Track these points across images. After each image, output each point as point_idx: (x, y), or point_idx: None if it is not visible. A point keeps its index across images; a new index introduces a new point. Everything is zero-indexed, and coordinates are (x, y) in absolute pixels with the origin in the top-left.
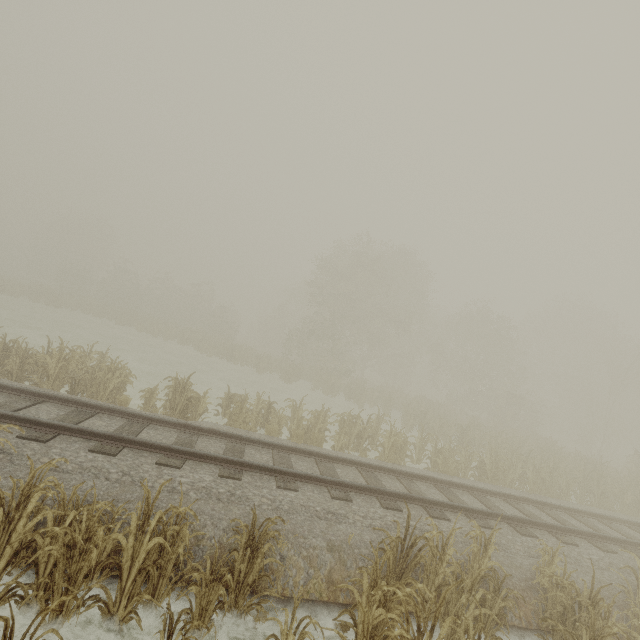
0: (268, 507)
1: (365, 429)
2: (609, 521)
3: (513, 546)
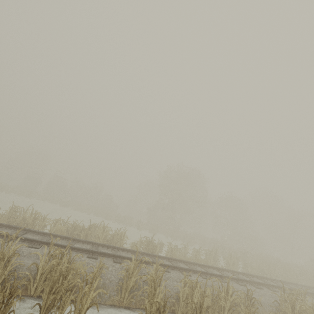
0: None
1: (215, 256)
2: None
3: None
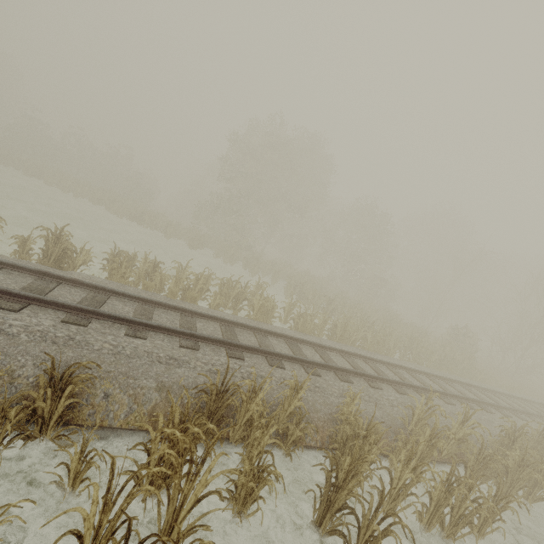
0: (108, 351)
1: (243, 293)
2: (414, 372)
3: (331, 389)
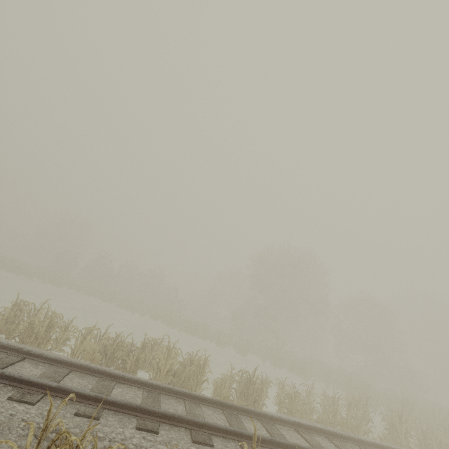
0: None
1: (365, 412)
2: None
3: None
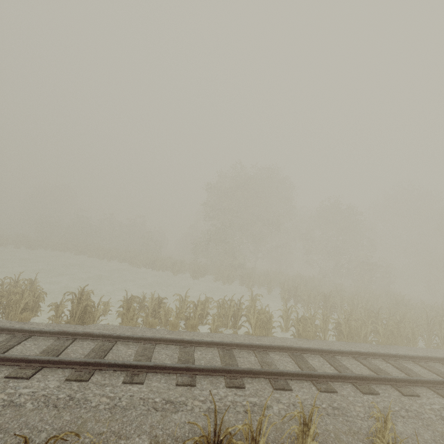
0: (105, 406)
1: (238, 309)
2: None
3: (353, 408)
